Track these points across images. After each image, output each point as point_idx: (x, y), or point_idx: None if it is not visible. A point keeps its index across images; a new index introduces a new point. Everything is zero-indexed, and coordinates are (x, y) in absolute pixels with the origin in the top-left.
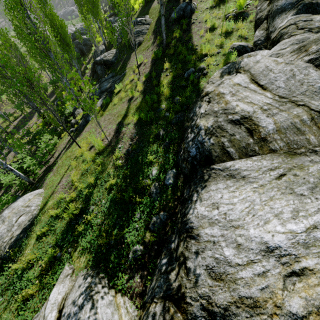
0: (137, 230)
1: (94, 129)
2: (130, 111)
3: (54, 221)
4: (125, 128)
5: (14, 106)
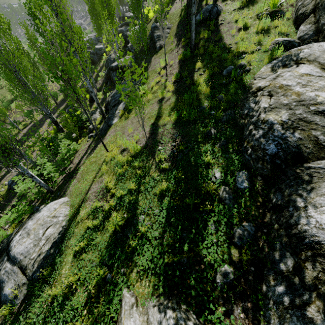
0: (216, 245)
1: (121, 132)
2: (163, 112)
3: (93, 234)
4: (162, 129)
5: (23, 114)
